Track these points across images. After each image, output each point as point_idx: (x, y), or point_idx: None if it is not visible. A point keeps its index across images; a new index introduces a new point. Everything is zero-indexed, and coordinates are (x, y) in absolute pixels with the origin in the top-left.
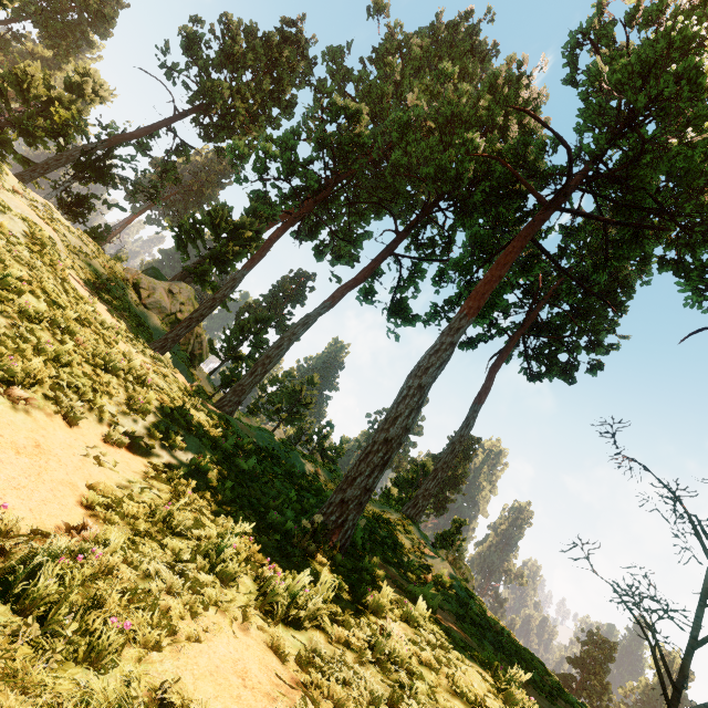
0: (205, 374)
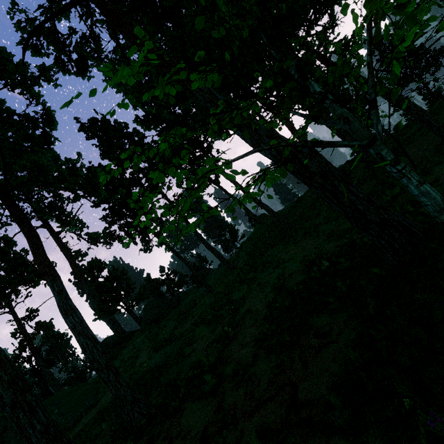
0: None
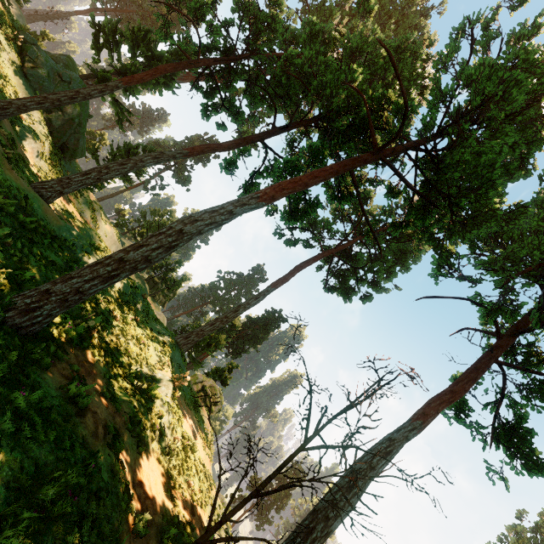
0: (77, 171)
